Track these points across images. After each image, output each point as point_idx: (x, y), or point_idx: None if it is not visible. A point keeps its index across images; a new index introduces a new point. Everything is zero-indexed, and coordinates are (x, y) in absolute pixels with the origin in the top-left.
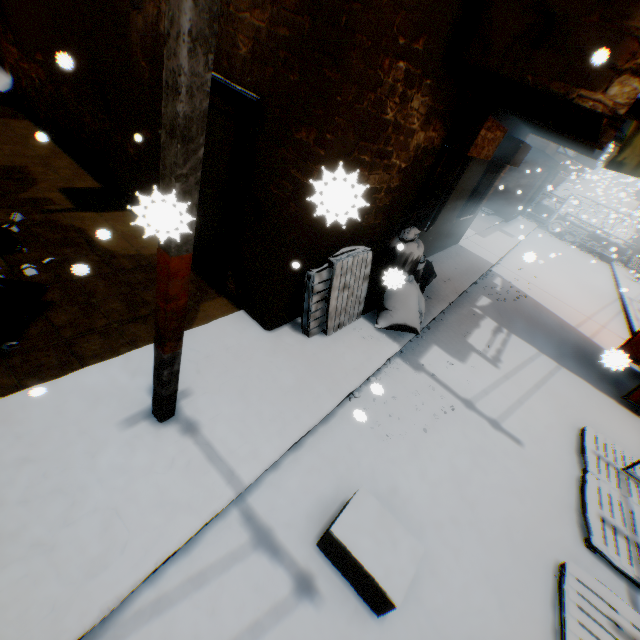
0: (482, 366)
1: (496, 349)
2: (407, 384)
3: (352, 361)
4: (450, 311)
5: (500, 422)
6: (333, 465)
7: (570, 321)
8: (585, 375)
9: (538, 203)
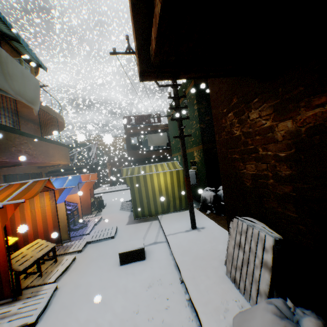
0: None
1: None
2: None
3: (200, 278)
4: None
5: None
6: (158, 260)
7: None
8: None
9: None
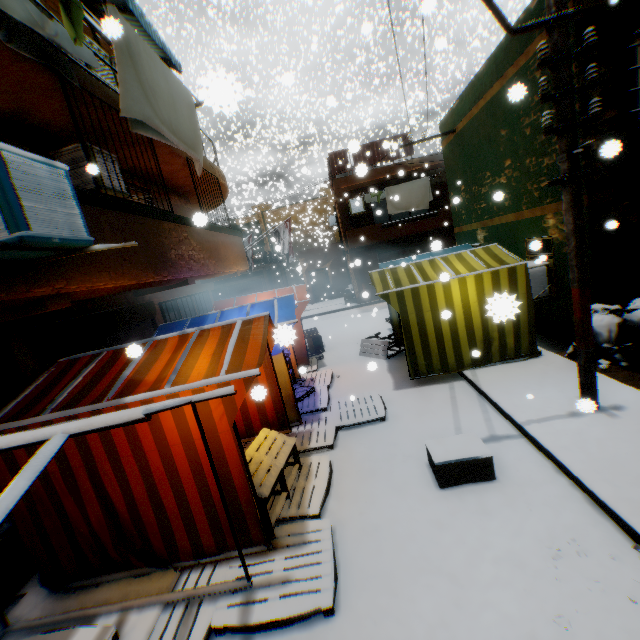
0: None
1: None
2: None
3: None
4: None
5: None
6: (531, 485)
7: None
8: None
9: None
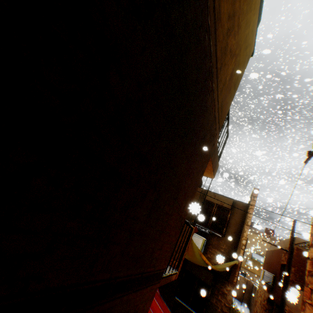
0: None
1: None
2: None
3: None
4: None
5: None
6: None
7: None
8: None
9: None
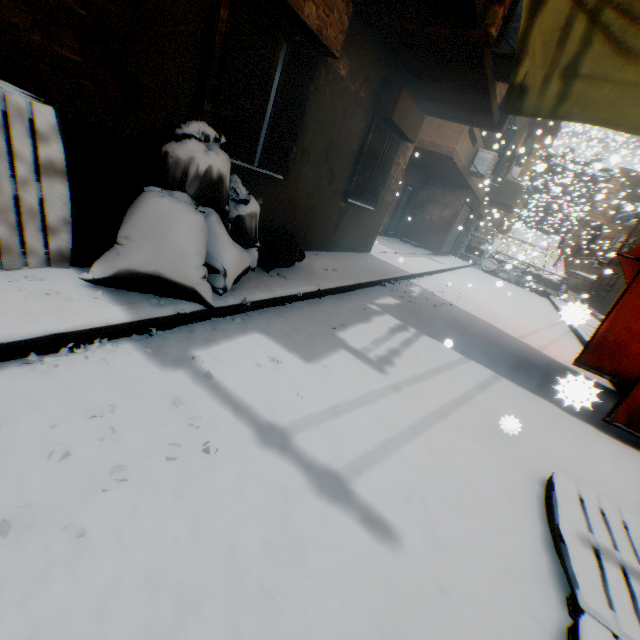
0: (350, 369)
1: (389, 349)
2: (98, 391)
3: None
4: (323, 302)
5: (350, 478)
6: None
7: (511, 332)
8: (540, 390)
9: (469, 245)
